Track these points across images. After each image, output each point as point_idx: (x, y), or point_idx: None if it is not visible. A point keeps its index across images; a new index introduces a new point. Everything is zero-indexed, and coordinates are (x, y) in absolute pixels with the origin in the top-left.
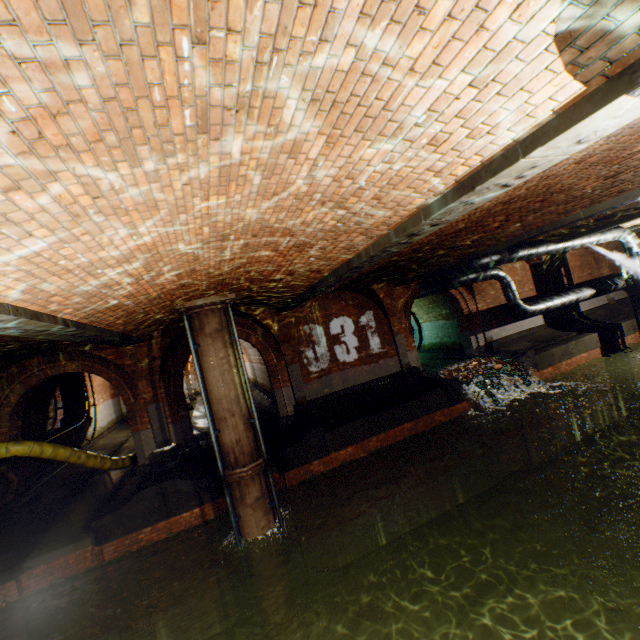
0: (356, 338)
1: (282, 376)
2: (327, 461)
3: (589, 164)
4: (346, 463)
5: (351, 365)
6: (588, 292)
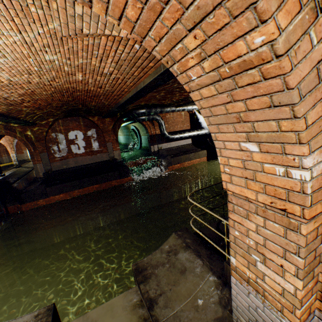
0: (84, 142)
1: (37, 158)
2: (48, 200)
3: (67, 82)
4: (59, 201)
5: (80, 155)
6: (204, 131)
